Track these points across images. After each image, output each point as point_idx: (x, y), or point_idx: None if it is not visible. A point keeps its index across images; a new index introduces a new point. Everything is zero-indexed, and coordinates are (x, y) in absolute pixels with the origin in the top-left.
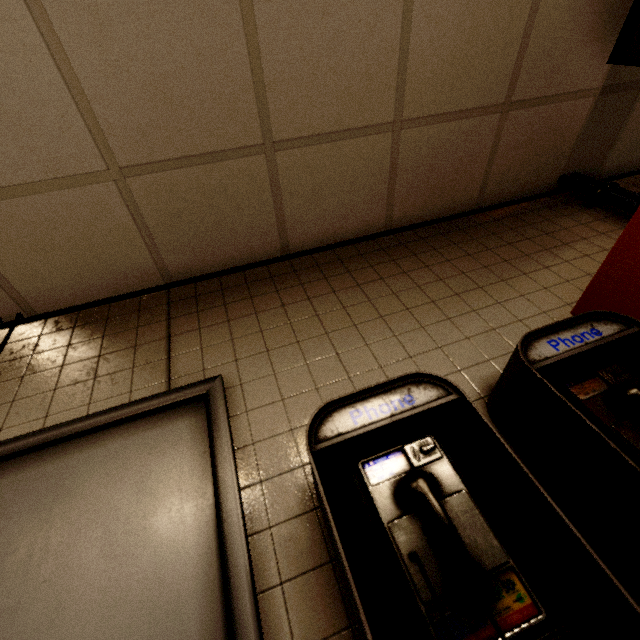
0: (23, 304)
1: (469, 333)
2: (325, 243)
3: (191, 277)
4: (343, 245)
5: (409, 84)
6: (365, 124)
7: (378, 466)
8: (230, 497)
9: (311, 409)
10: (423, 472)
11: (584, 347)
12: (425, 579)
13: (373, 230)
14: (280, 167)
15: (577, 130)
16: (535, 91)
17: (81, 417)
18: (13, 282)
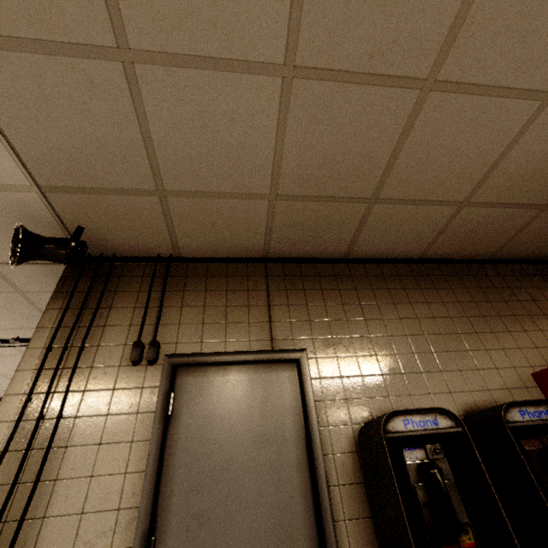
0: (176, 250)
1: (461, 367)
2: (374, 257)
3: (280, 257)
4: (386, 262)
5: (487, 183)
6: (443, 199)
7: (410, 452)
8: (315, 432)
9: (358, 389)
10: (438, 467)
11: (539, 422)
12: (432, 518)
13: (410, 256)
14: (373, 212)
15: None
16: None
17: (226, 352)
18: (178, 238)
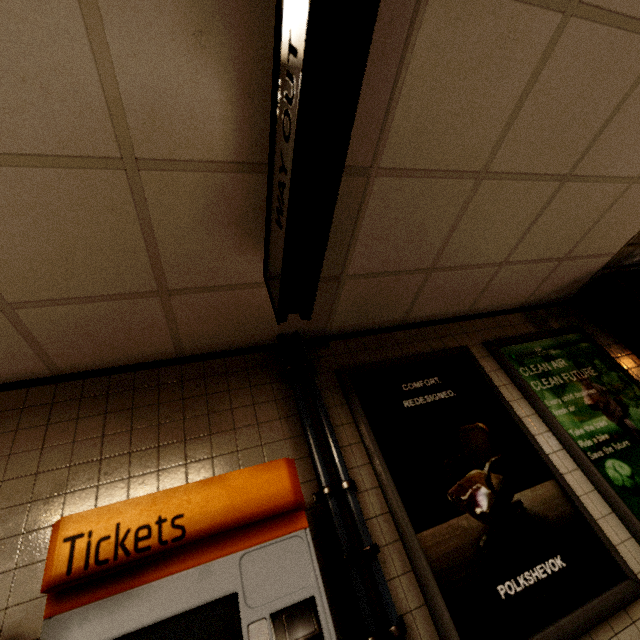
0: None
1: None
2: None
3: None
4: None
5: None
6: None
7: None
8: None
9: None
10: None
11: None
12: None
13: (36, 375)
14: None
15: None
16: (198, 282)
17: None
18: None
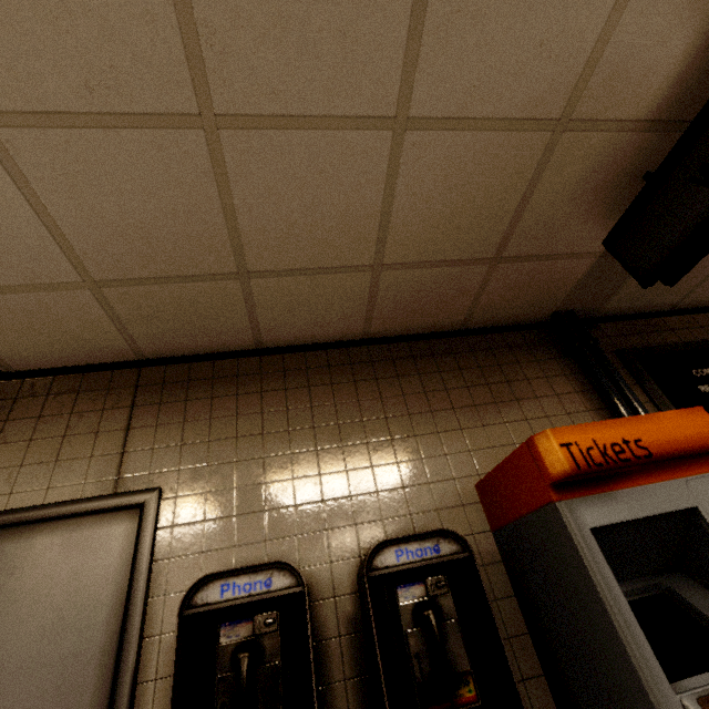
0: (2, 363)
1: (381, 487)
2: (300, 343)
3: (164, 357)
4: (317, 349)
5: (391, 239)
6: (343, 265)
7: (231, 627)
8: (136, 607)
9: (224, 536)
10: (250, 648)
11: (418, 564)
12: None
13: (350, 337)
14: (255, 289)
15: (574, 280)
16: (528, 251)
17: (38, 505)
18: None
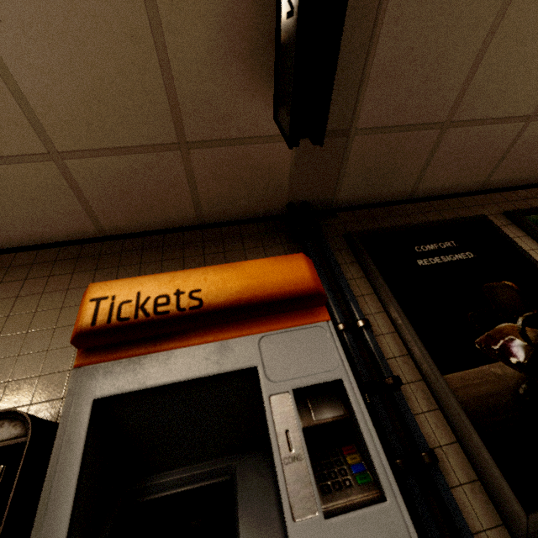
0: None
1: (46, 370)
2: (37, 242)
3: None
4: (52, 247)
5: (46, 122)
6: (15, 153)
7: None
8: None
9: None
10: None
11: None
12: None
13: (87, 235)
14: None
15: (287, 168)
16: (212, 134)
17: None
18: None
